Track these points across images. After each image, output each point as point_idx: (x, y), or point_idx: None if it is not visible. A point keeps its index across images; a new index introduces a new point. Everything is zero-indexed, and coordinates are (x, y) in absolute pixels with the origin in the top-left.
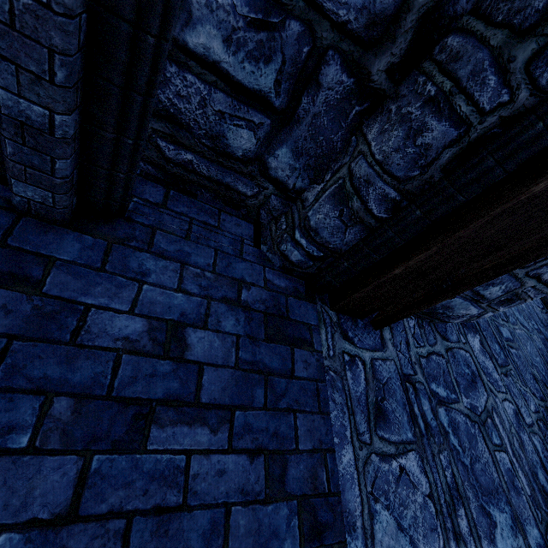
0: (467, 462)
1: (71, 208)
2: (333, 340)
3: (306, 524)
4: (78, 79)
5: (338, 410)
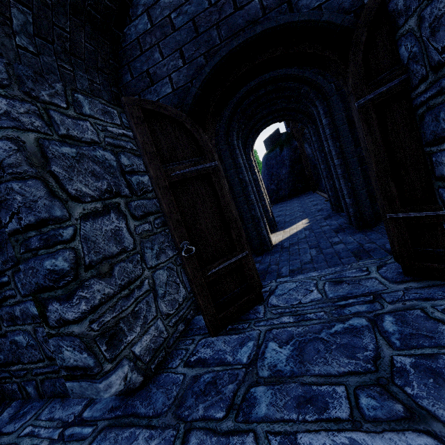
0: (322, 334)
1: (359, 224)
2: (371, 263)
3: (295, 269)
4: (350, 193)
5: (332, 270)
